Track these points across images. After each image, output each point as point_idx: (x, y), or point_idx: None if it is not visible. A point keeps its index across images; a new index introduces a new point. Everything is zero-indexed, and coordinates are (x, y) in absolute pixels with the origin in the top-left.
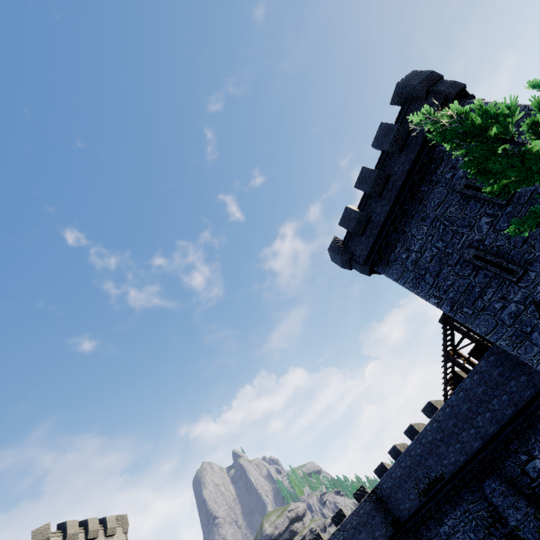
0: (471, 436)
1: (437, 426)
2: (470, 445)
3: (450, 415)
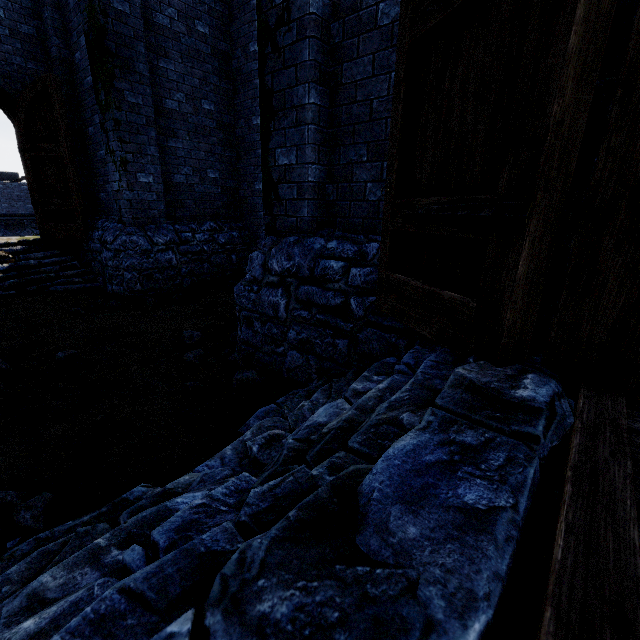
0: (25, 207)
1: (2, 188)
2: (17, 210)
3: (24, 191)
